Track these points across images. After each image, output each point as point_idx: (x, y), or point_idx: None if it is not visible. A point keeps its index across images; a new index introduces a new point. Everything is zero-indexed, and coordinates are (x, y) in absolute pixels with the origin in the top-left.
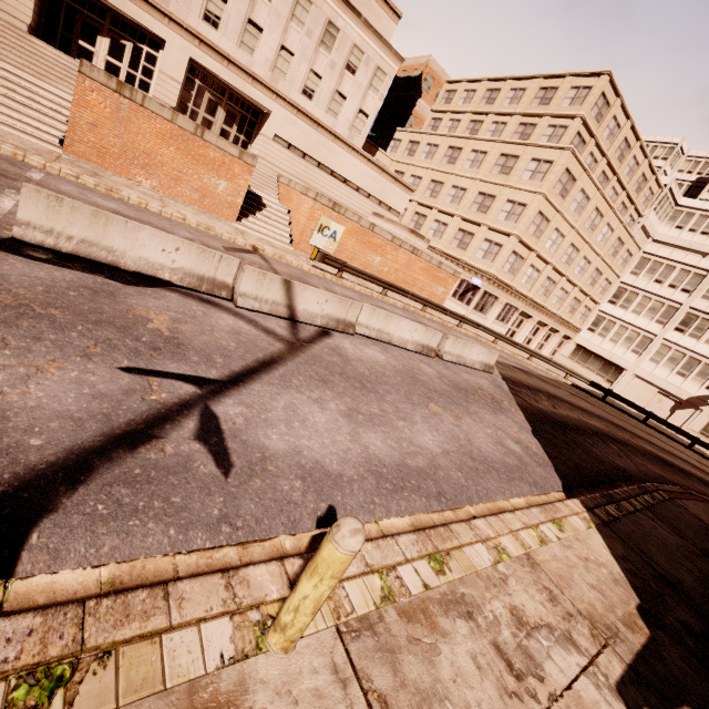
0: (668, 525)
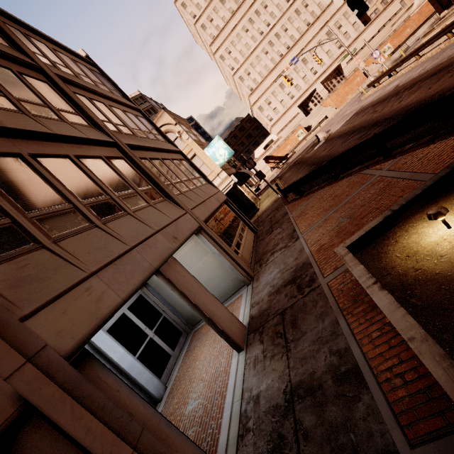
0: None
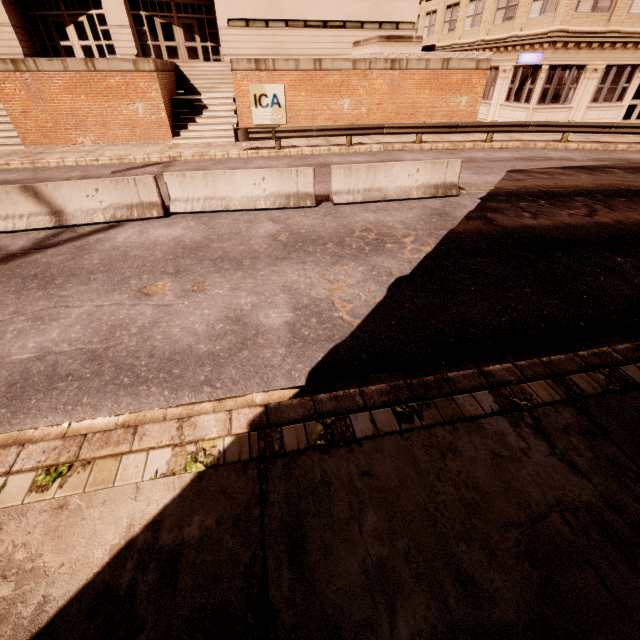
0: (618, 444)
